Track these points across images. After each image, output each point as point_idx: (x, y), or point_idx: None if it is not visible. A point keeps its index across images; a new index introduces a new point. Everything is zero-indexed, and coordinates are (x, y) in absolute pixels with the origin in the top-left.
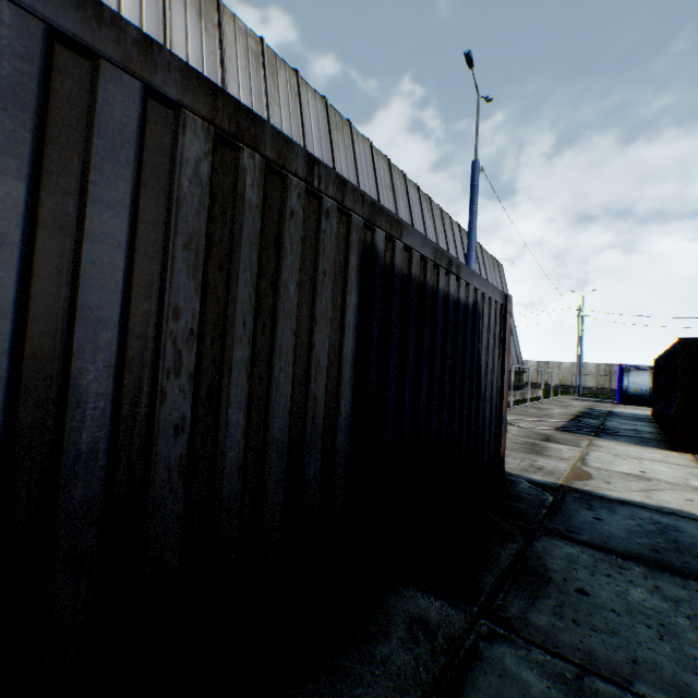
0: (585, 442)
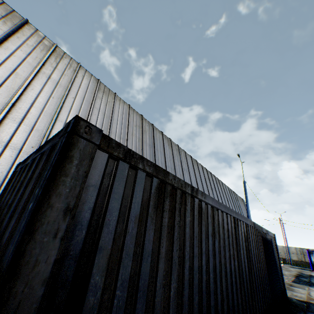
0: (306, 287)
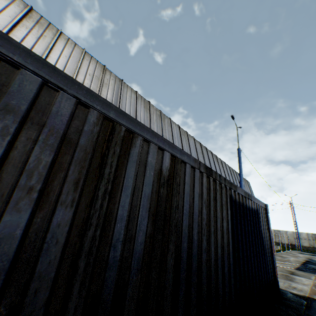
0: (312, 276)
